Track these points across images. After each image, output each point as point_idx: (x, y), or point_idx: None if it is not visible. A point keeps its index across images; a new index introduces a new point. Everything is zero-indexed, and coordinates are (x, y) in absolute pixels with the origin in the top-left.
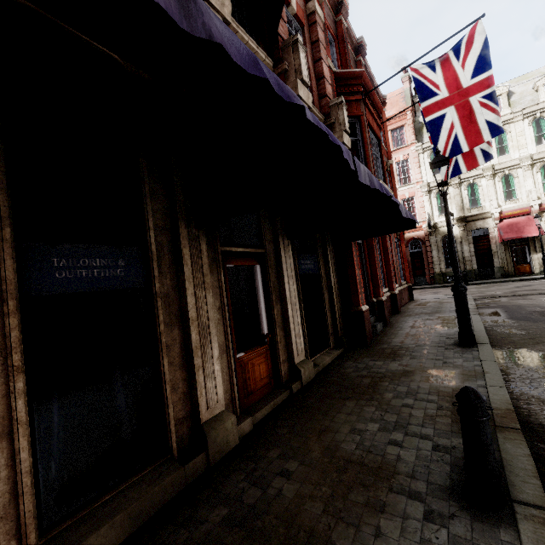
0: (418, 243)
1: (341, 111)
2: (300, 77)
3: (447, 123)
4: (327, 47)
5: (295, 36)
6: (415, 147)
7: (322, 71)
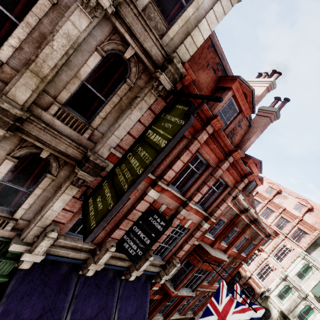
0: (252, 291)
1: (173, 268)
2: (138, 269)
3: (211, 318)
4: (202, 235)
5: (150, 256)
6: (300, 251)
7: (183, 247)
